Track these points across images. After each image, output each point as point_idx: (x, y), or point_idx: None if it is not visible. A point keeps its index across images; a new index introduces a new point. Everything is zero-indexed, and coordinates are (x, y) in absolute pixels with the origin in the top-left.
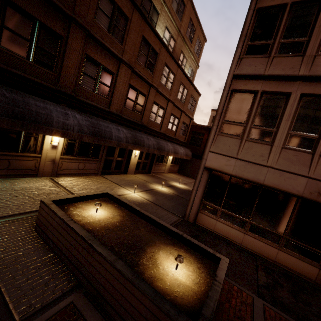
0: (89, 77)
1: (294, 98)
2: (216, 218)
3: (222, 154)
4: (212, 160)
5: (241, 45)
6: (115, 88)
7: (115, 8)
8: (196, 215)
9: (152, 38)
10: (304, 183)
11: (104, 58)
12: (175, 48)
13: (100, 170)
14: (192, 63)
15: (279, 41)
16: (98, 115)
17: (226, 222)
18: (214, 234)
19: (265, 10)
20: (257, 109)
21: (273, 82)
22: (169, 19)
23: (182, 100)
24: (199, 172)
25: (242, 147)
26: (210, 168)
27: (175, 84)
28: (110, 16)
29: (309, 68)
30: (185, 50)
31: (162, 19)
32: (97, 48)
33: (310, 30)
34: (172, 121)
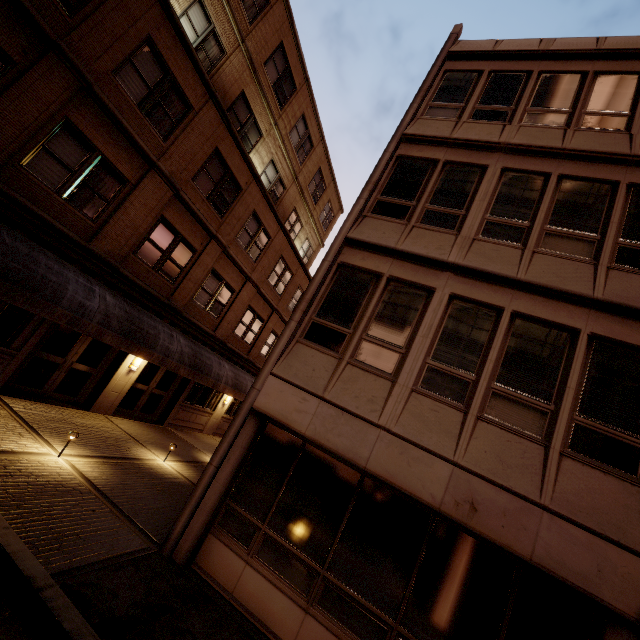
0: (57, 163)
1: (439, 299)
2: (247, 555)
3: (296, 385)
4: (272, 395)
5: (366, 195)
6: (120, 208)
7: (167, 79)
8: (197, 540)
9: (236, 160)
10: (446, 477)
11: (112, 145)
12: (283, 199)
13: (2, 379)
14: (313, 236)
15: (423, 206)
16: (49, 243)
17: (270, 570)
18: (228, 610)
19: (408, 159)
20: (377, 305)
21: (408, 265)
22: (280, 151)
23: (278, 289)
24: (237, 419)
25: (338, 375)
26: (264, 414)
27: (269, 254)
28: (153, 87)
29: (464, 254)
30: (303, 211)
31: (267, 145)
32: (100, 121)
33: (468, 202)
34: (247, 322)
